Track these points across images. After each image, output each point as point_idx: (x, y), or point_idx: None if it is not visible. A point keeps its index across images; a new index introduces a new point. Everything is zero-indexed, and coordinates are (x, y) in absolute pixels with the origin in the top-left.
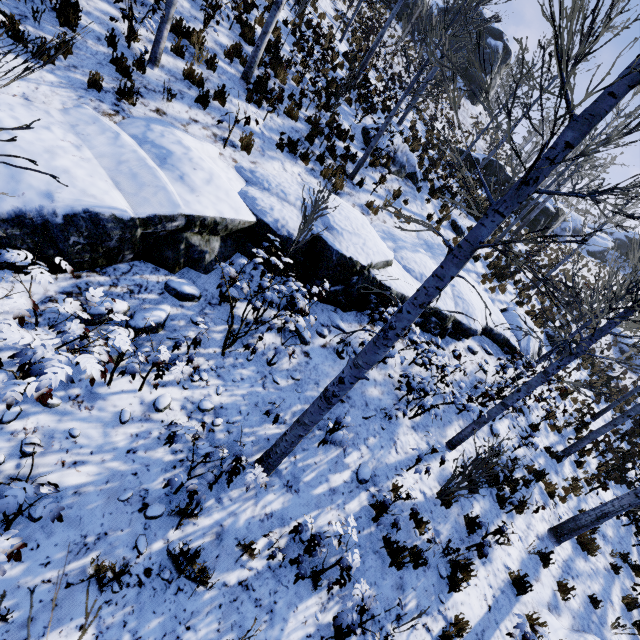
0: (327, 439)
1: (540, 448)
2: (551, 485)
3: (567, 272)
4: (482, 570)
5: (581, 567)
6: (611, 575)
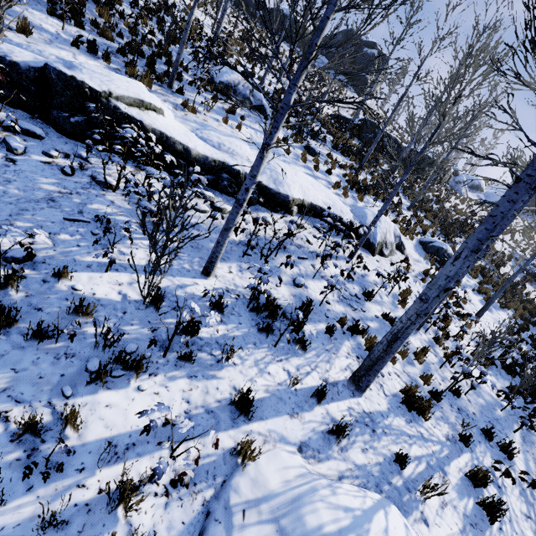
0: None
1: (375, 314)
2: (372, 340)
3: (458, 208)
4: (182, 382)
5: (398, 425)
6: (457, 447)
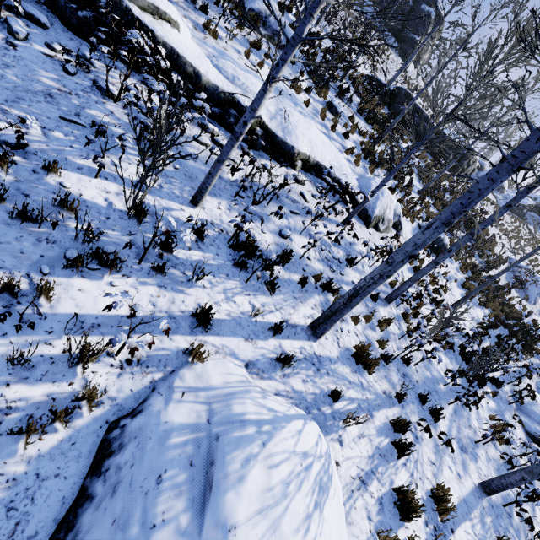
0: None
1: (352, 280)
2: None
3: None
4: (152, 289)
5: (342, 371)
6: (391, 401)
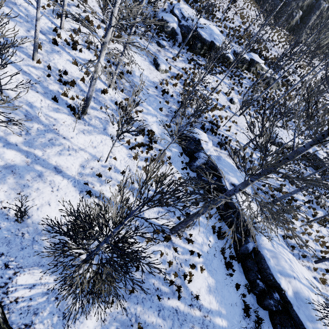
0: None
1: None
2: None
3: None
4: None
5: None
6: None
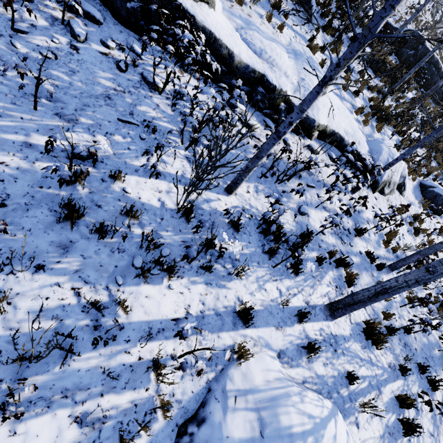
0: (24, 85)
1: (360, 250)
2: (352, 275)
3: None
4: (201, 287)
5: (354, 349)
6: (395, 374)
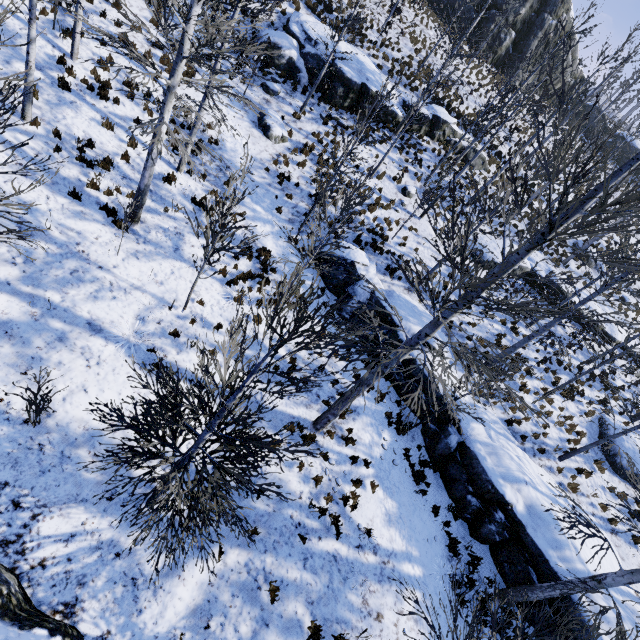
0: None
1: None
2: None
3: None
4: (589, 391)
5: None
6: None
